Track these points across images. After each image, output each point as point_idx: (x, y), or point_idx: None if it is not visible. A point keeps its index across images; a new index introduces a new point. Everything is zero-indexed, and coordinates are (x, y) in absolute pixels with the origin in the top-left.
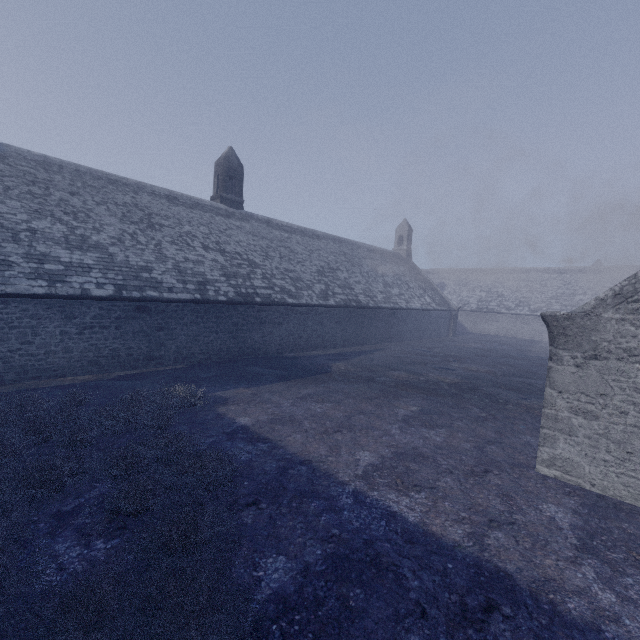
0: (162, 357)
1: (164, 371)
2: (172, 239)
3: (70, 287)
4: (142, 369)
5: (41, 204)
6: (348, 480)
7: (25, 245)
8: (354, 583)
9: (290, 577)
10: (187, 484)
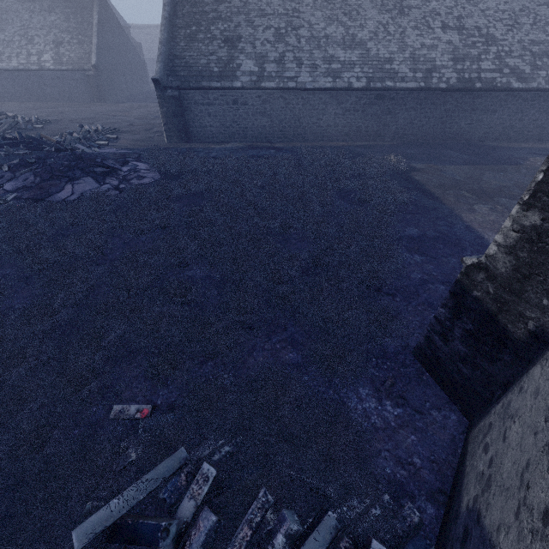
0: (385, 135)
1: (384, 145)
2: (415, 23)
3: (342, 82)
4: (371, 142)
5: (331, 10)
6: (468, 221)
7: (323, 50)
8: (441, 244)
9: (417, 234)
10: (386, 199)
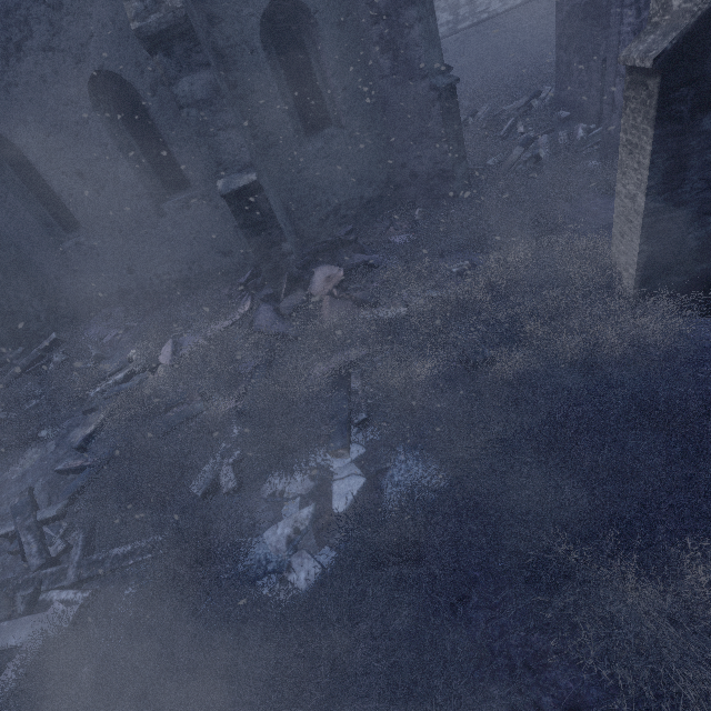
0: None
1: None
2: None
3: None
4: None
5: None
6: None
7: None
8: None
9: None
10: None
